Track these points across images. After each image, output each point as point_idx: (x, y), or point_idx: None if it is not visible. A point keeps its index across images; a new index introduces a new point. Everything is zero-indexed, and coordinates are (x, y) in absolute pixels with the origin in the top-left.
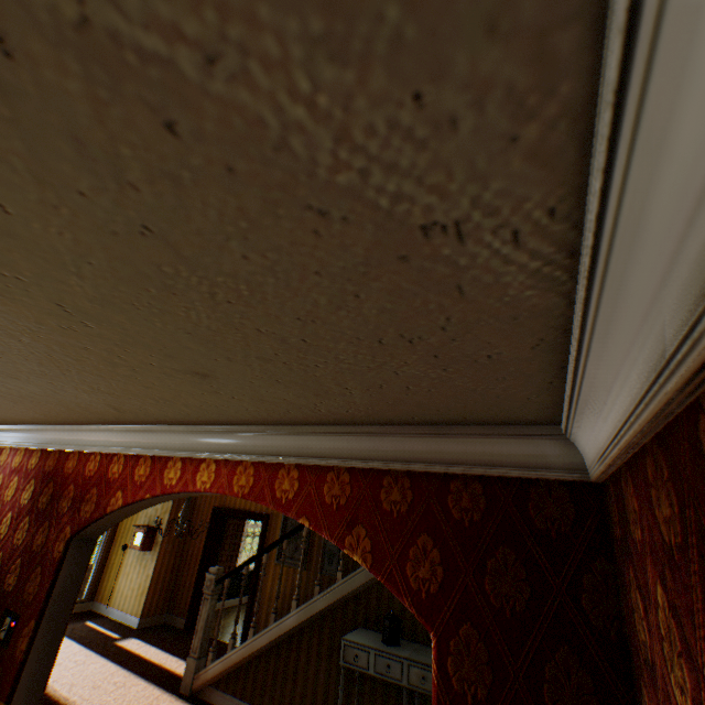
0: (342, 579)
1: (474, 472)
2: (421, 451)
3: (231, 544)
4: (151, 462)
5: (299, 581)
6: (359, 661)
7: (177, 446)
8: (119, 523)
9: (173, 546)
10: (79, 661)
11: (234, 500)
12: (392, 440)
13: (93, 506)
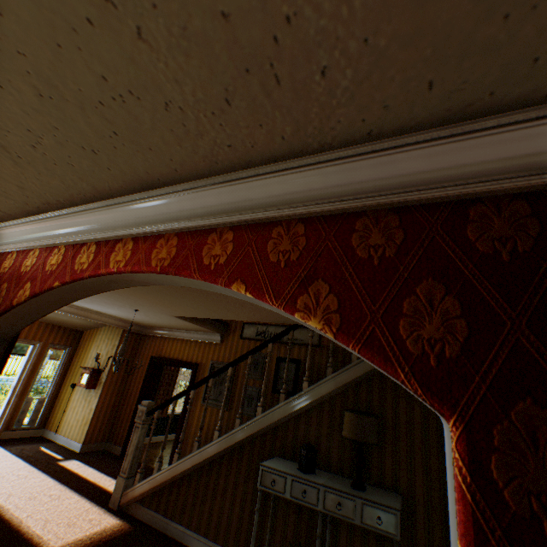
0: (261, 414)
1: (517, 183)
2: (419, 172)
3: (166, 390)
4: (64, 251)
5: (221, 414)
6: (276, 486)
7: (92, 229)
8: (70, 366)
9: (114, 387)
10: (21, 475)
11: (168, 351)
12: (373, 164)
13: (0, 300)
